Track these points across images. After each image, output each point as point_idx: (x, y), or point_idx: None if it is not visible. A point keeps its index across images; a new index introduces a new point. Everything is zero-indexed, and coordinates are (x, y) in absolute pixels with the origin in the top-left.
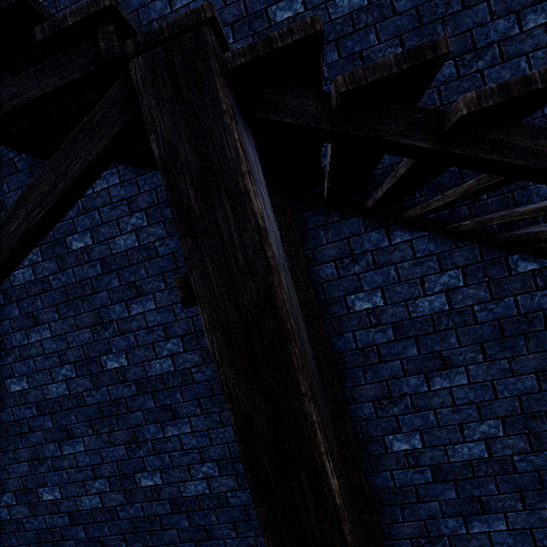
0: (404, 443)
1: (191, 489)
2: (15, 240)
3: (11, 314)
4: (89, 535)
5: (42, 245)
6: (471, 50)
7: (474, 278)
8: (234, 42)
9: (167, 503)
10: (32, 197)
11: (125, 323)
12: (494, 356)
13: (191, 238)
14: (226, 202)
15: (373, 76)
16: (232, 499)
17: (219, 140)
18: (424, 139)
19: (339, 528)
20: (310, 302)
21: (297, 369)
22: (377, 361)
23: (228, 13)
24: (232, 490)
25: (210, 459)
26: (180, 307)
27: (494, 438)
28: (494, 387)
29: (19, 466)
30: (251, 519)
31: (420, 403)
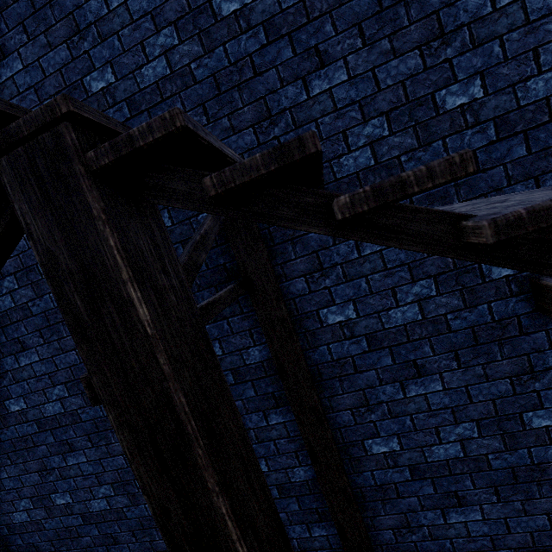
0: (383, 446)
1: None
2: None
3: None
4: (102, 532)
5: (16, 273)
6: (438, 36)
7: (447, 286)
8: (180, 43)
9: None
10: None
11: None
12: (468, 363)
13: (86, 344)
14: (113, 309)
15: (241, 178)
16: None
17: (95, 247)
18: (318, 225)
19: None
20: (283, 319)
21: (203, 468)
22: (353, 371)
23: (170, 9)
24: None
25: None
26: None
27: (469, 439)
28: (469, 392)
29: (30, 476)
30: None
31: (397, 410)
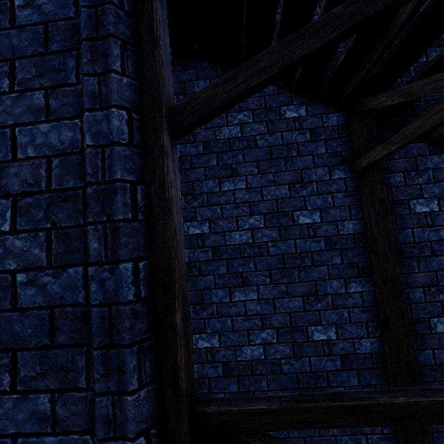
0: None
1: (247, 353)
2: None
3: None
4: None
5: None
6: None
7: None
8: None
9: (220, 366)
10: None
11: (214, 196)
12: None
13: None
14: None
15: None
16: (286, 366)
17: None
18: None
19: None
20: (383, 200)
21: None
22: (429, 254)
23: None
24: (287, 357)
25: (271, 326)
26: (268, 190)
27: None
28: None
29: None
30: (301, 387)
31: None
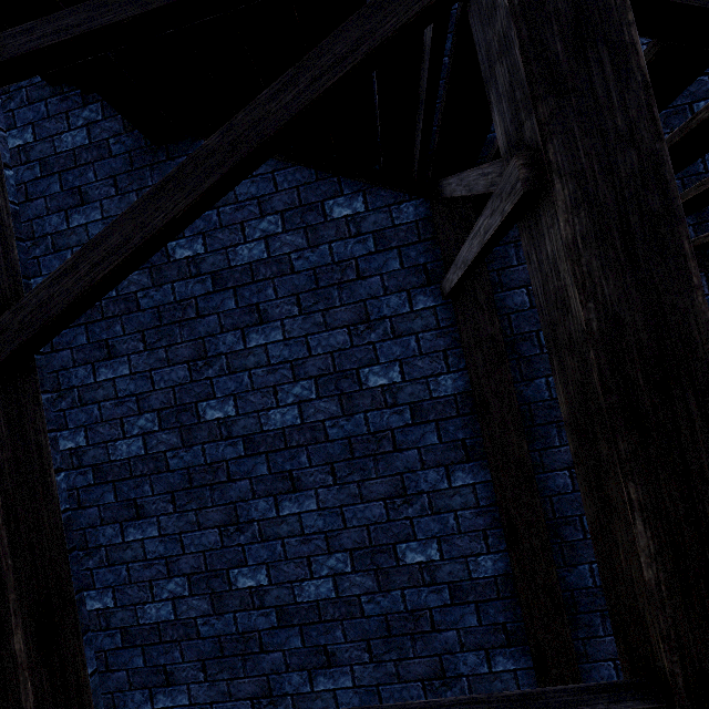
0: None
1: (310, 591)
2: (290, 113)
3: (75, 341)
4: (149, 662)
5: None
6: None
7: None
8: None
9: (273, 613)
10: (323, 59)
11: (238, 358)
12: None
13: (555, 98)
14: (605, 55)
15: None
16: (368, 606)
17: None
18: None
19: None
20: (494, 336)
21: (689, 256)
22: None
23: None
24: (369, 592)
25: (341, 548)
26: (317, 339)
27: None
28: None
29: None
30: (393, 634)
31: None
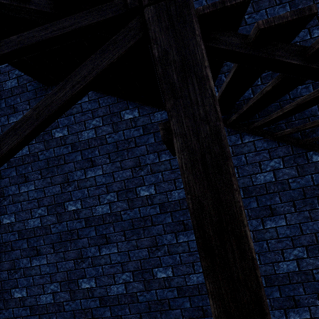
0: None
1: (114, 290)
2: (62, 101)
3: (11, 174)
4: None
5: None
6: None
7: (289, 163)
8: None
9: (98, 300)
10: (76, 77)
11: (82, 182)
12: (300, 209)
13: (173, 100)
14: (195, 81)
15: (278, 21)
16: (140, 297)
17: (193, 49)
18: (296, 60)
19: (254, 273)
20: None
21: (232, 175)
22: None
23: None
24: (141, 291)
25: (128, 270)
26: (117, 174)
27: (301, 258)
28: (301, 227)
29: (0, 273)
30: (152, 311)
31: (258, 236)
